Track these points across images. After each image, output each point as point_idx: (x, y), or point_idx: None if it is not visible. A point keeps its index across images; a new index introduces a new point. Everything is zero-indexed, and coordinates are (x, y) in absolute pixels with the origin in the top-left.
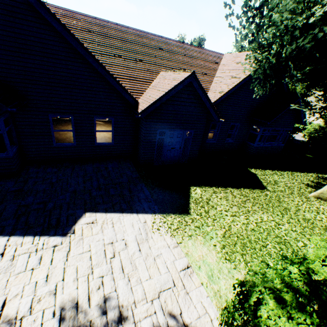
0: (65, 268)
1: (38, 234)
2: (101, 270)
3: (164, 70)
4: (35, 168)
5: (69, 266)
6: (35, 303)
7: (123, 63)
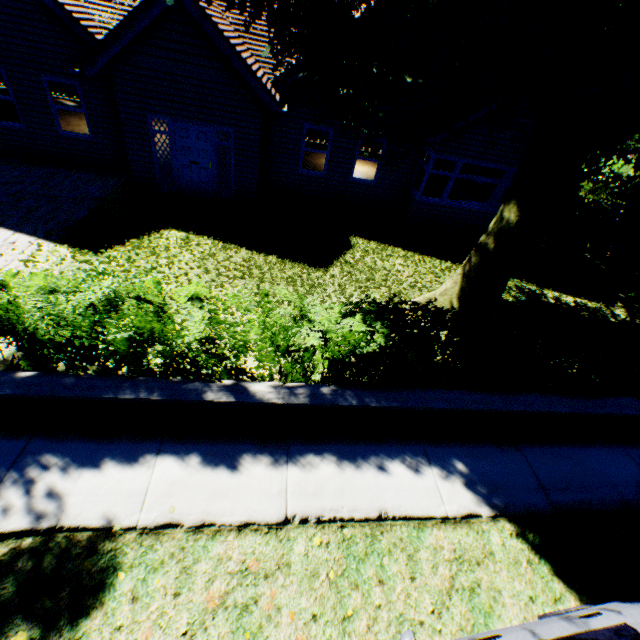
0: None
1: None
2: None
3: None
4: None
5: None
6: None
7: None
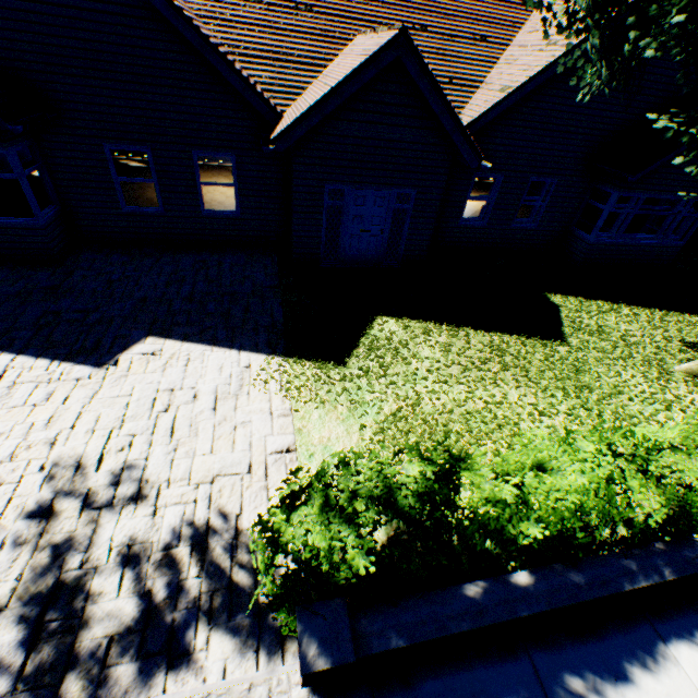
0: (82, 413)
1: (60, 359)
2: (137, 427)
3: (362, 31)
4: (92, 253)
5: (89, 411)
6: (23, 450)
7: (264, 16)
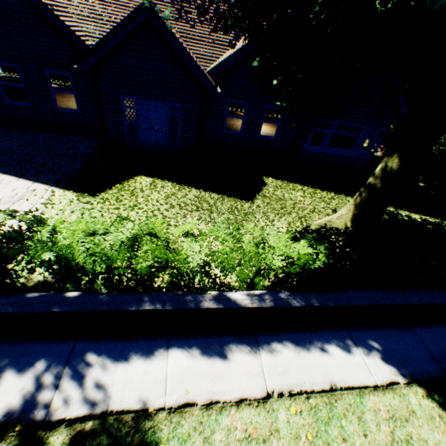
0: None
1: None
2: None
3: None
4: None
5: None
6: None
7: None
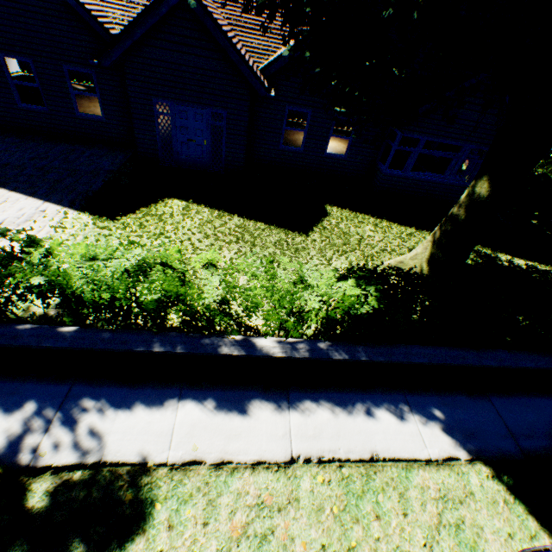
0: None
1: None
2: None
3: None
4: None
5: None
6: None
7: None
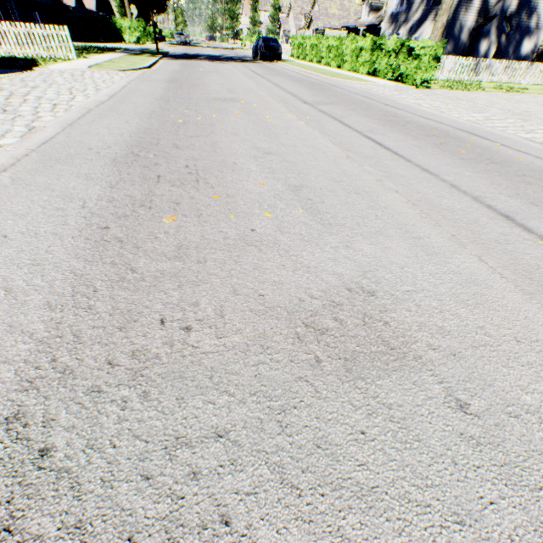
0: None
1: None
2: None
3: None
4: None
5: None
6: None
7: None
